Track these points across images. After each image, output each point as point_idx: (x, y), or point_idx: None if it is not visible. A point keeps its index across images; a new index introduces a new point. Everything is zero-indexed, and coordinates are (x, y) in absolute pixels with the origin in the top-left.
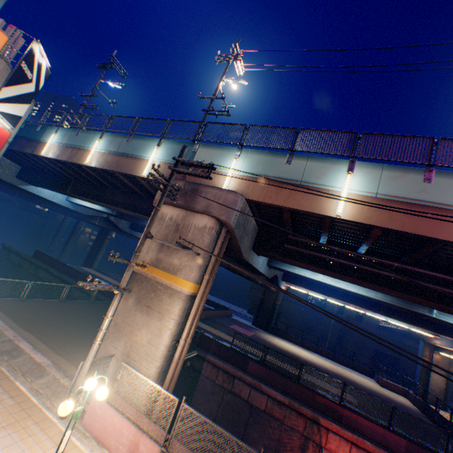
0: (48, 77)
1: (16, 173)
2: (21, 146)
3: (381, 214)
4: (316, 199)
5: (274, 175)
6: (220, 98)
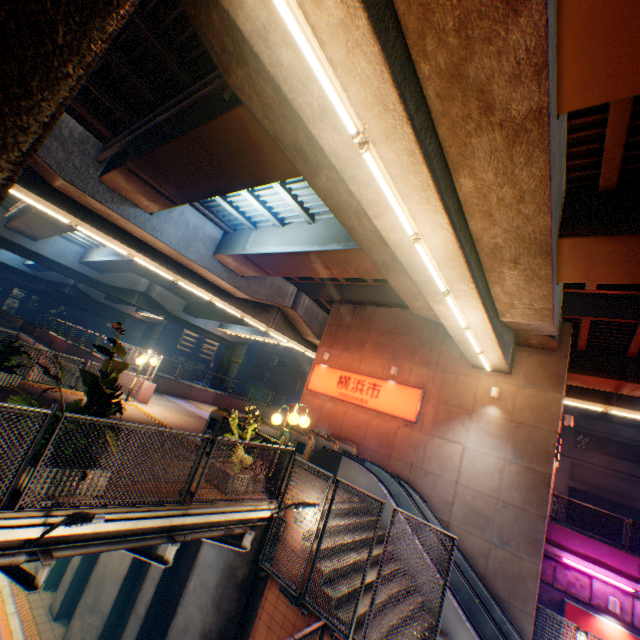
0: None
1: None
2: None
3: None
4: None
5: None
6: None
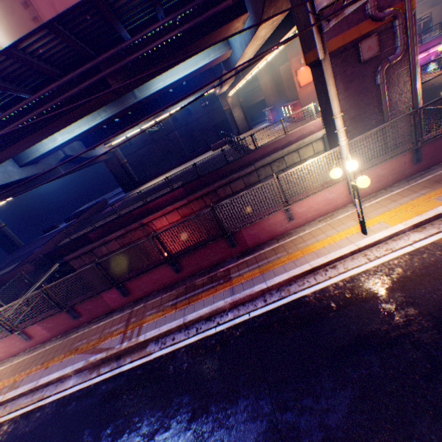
0: None
1: None
2: None
3: None
4: None
5: None
6: None
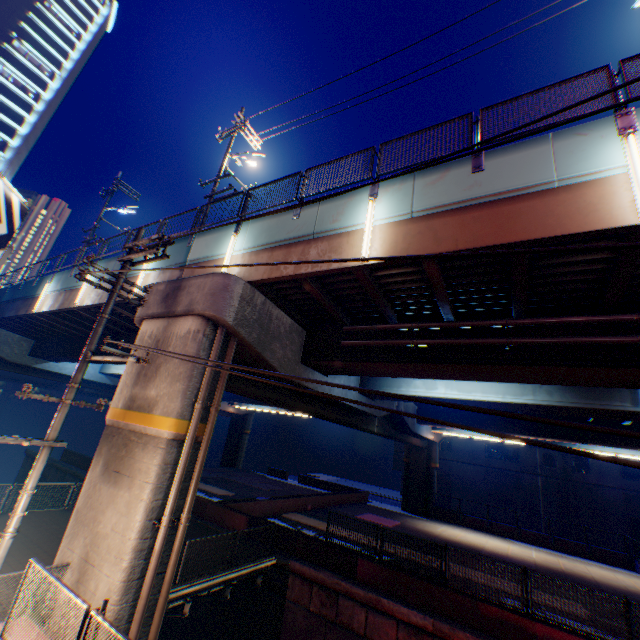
0: (26, 215)
1: (29, 350)
2: (18, 309)
3: (424, 238)
4: (335, 249)
5: (280, 239)
6: (223, 176)
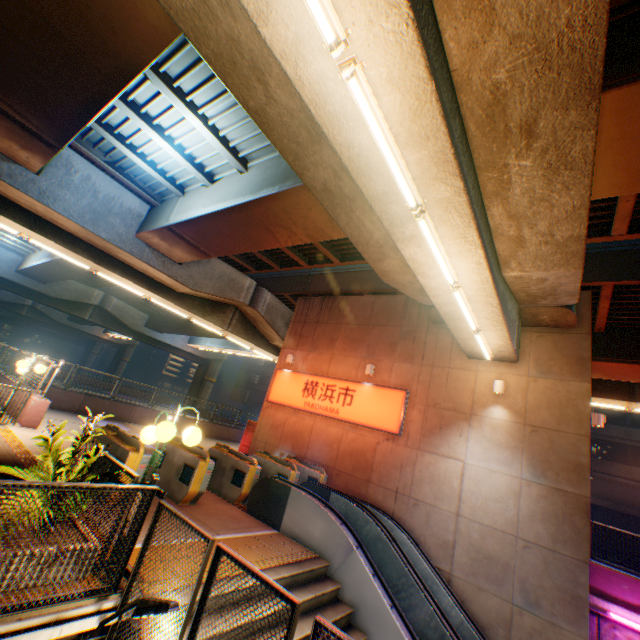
0: None
1: None
2: None
3: None
4: None
5: None
6: None
